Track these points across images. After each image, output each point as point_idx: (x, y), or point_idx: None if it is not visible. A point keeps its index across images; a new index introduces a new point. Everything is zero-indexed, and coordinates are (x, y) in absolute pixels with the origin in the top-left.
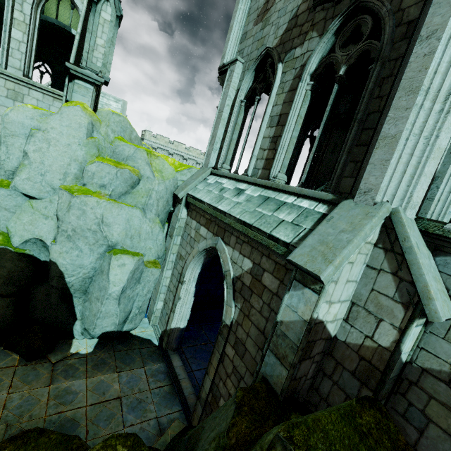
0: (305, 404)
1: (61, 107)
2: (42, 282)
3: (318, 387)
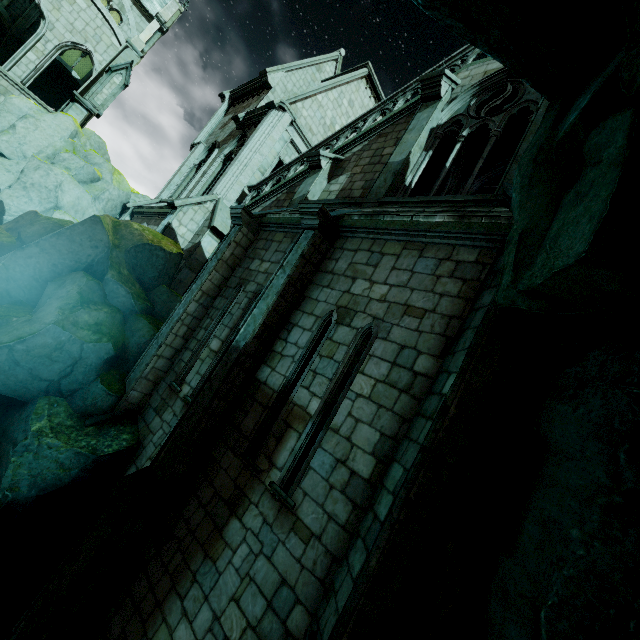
0: None
1: (58, 112)
2: None
3: None
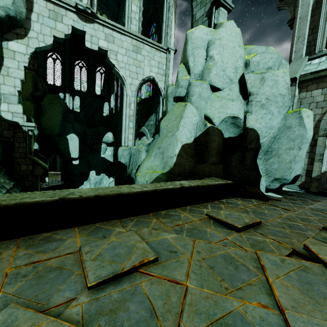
0: None
1: (223, 23)
2: (234, 151)
3: None
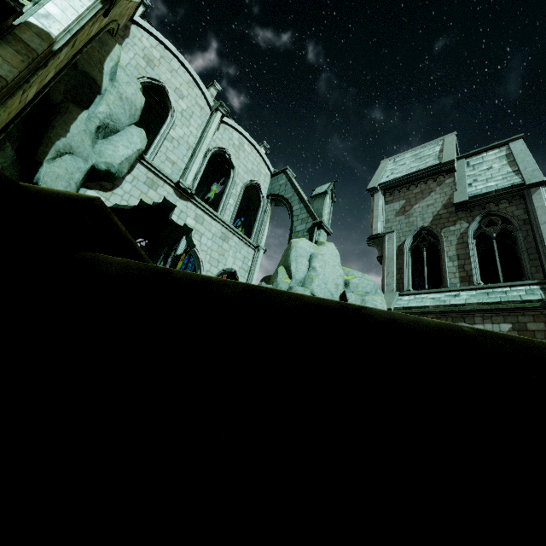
0: None
1: (325, 242)
2: None
3: None
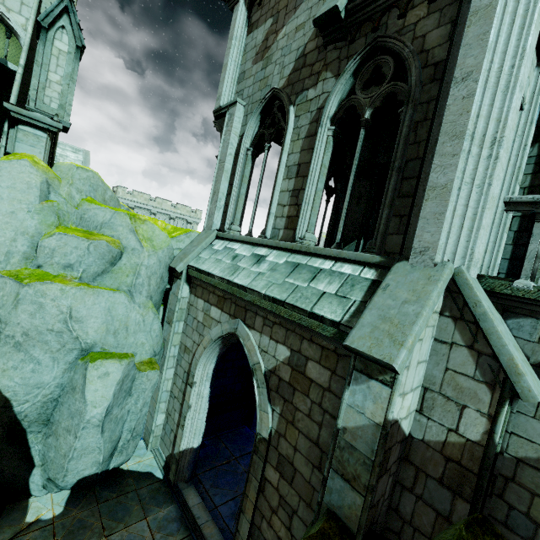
0: (383, 532)
1: None
2: None
3: (398, 506)
